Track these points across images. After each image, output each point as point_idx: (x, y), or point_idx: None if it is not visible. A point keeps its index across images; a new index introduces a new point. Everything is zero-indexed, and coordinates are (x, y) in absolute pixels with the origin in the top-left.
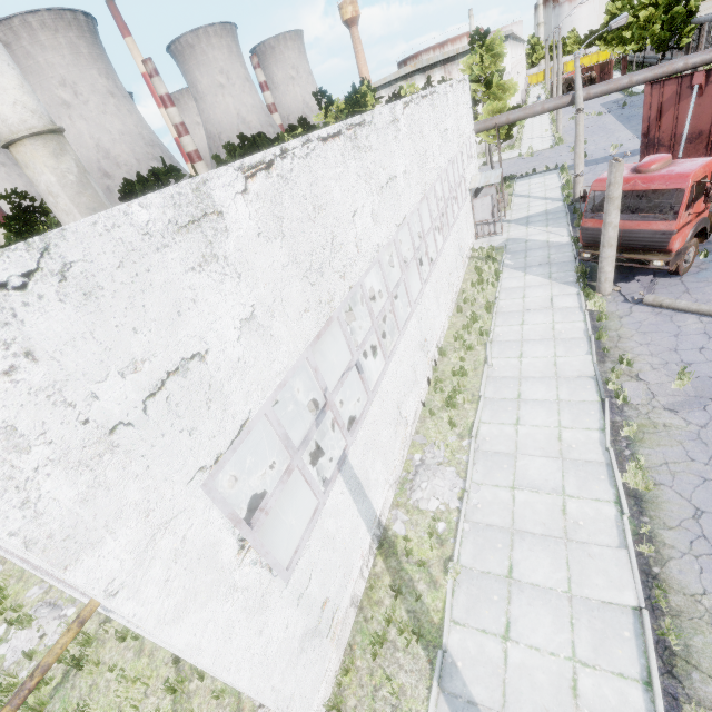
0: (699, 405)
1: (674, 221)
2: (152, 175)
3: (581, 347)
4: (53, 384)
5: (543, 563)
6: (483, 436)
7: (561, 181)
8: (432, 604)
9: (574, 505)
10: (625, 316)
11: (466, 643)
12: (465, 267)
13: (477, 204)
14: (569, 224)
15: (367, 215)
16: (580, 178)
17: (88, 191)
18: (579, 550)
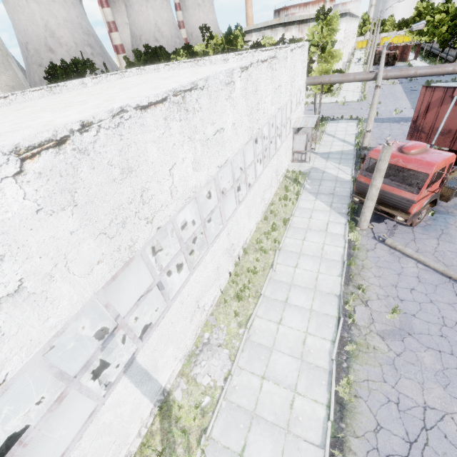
0: (399, 337)
1: (417, 195)
2: (73, 63)
3: (336, 269)
4: None
5: (266, 448)
6: (254, 328)
7: (357, 130)
8: None
9: (299, 402)
10: (371, 250)
11: None
12: (279, 183)
13: (297, 138)
14: (353, 166)
15: (187, 165)
16: (368, 133)
17: (8, 72)
18: (293, 442)
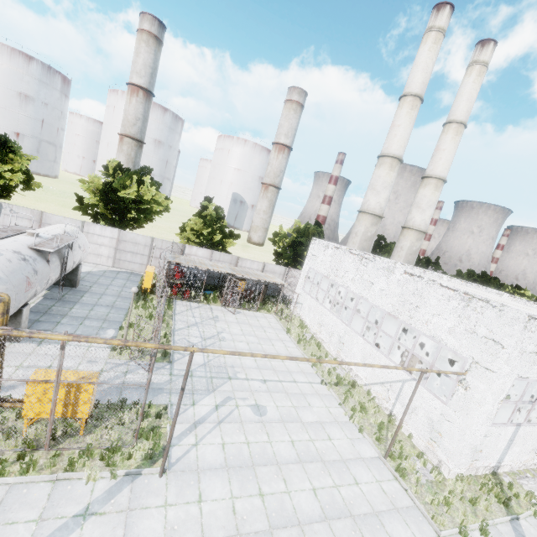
0: None
1: None
2: (426, 259)
3: None
4: (530, 338)
5: None
6: None
7: None
8: (515, 507)
9: None
10: None
11: (530, 528)
12: None
13: None
14: None
15: None
16: None
17: (414, 255)
18: None
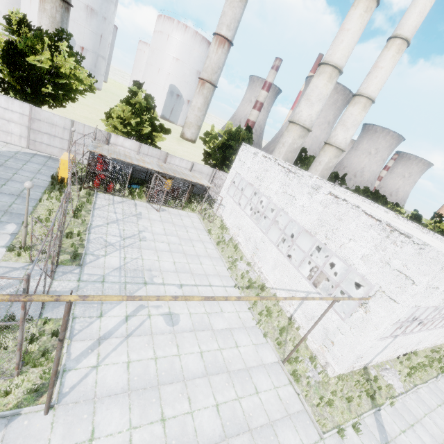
0: None
1: None
2: (335, 174)
3: None
4: (440, 276)
5: (427, 438)
6: (420, 391)
7: None
8: (378, 398)
9: None
10: None
11: (387, 417)
12: None
13: None
14: None
15: None
16: None
17: (329, 171)
18: None
